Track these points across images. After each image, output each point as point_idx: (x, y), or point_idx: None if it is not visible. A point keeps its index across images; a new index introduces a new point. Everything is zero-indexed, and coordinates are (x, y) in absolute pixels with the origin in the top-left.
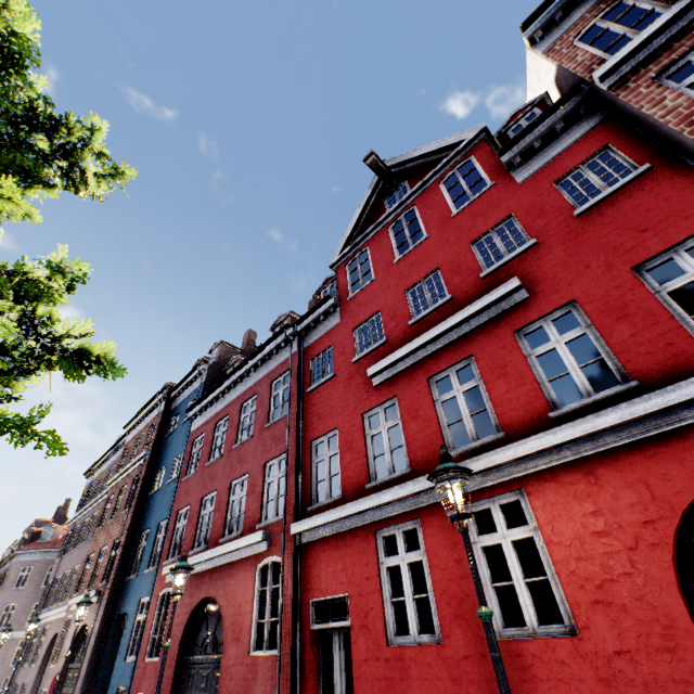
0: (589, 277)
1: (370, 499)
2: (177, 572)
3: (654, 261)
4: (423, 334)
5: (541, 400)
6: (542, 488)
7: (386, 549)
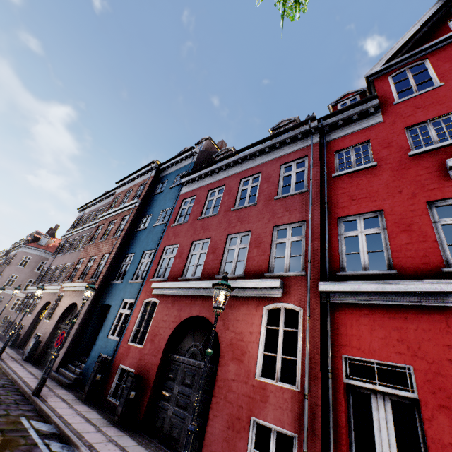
0: None
1: None
2: (222, 288)
3: None
4: None
5: None
6: None
7: None
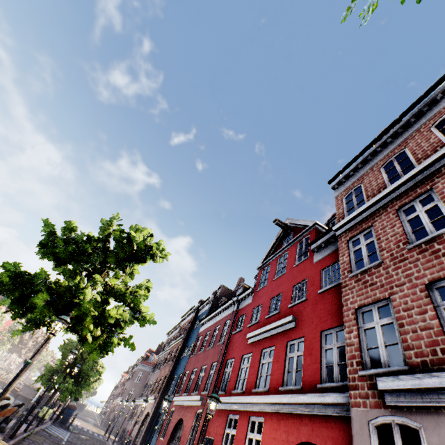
0: (311, 327)
1: (228, 398)
2: (165, 400)
3: (328, 331)
4: (264, 326)
5: (281, 380)
6: (268, 420)
7: (259, 431)
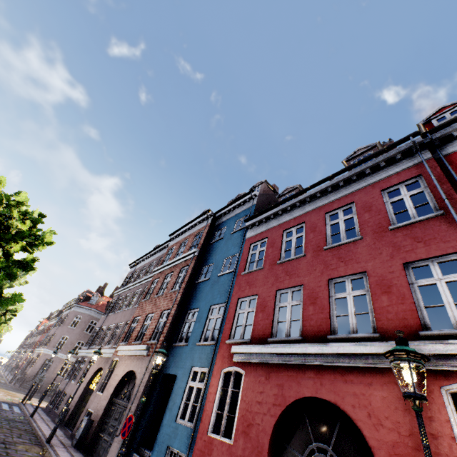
0: None
1: None
2: (412, 359)
3: None
4: None
5: None
6: None
7: None
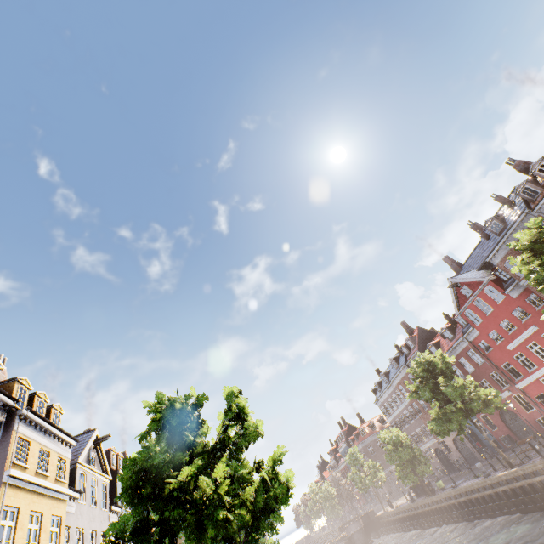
0: None
1: (532, 375)
2: None
3: None
4: (516, 338)
5: None
6: None
7: None
